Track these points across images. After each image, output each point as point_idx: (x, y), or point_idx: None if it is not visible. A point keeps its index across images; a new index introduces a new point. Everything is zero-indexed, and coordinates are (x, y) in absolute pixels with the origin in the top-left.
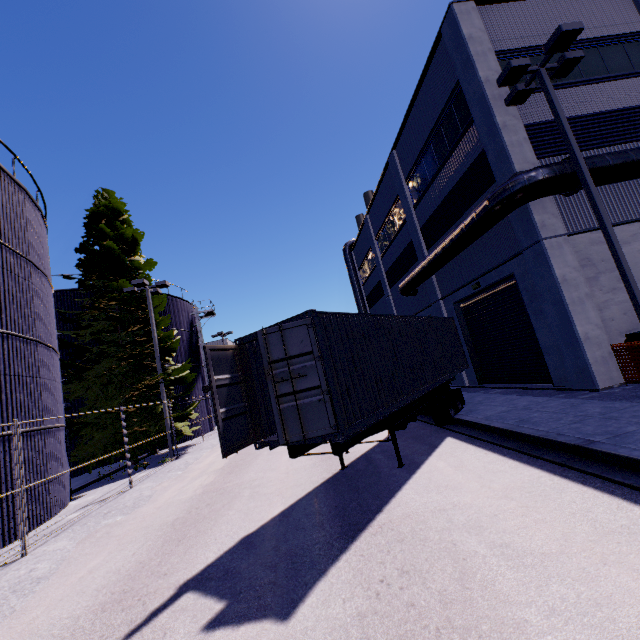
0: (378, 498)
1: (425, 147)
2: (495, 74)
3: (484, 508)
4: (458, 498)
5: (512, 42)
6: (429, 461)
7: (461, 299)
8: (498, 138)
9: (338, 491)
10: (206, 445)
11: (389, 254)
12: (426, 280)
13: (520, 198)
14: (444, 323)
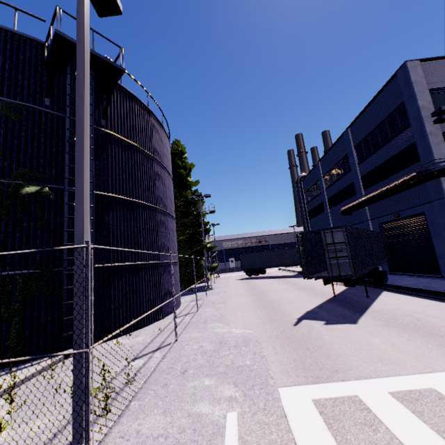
0: (363, 305)
1: (373, 132)
2: (428, 103)
3: (418, 309)
4: (404, 307)
5: (439, 83)
6: (380, 297)
7: (385, 222)
8: (425, 139)
9: (338, 303)
10: (220, 286)
11: (333, 188)
12: (362, 208)
13: (436, 175)
14: (377, 235)
